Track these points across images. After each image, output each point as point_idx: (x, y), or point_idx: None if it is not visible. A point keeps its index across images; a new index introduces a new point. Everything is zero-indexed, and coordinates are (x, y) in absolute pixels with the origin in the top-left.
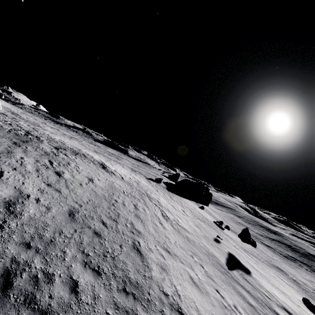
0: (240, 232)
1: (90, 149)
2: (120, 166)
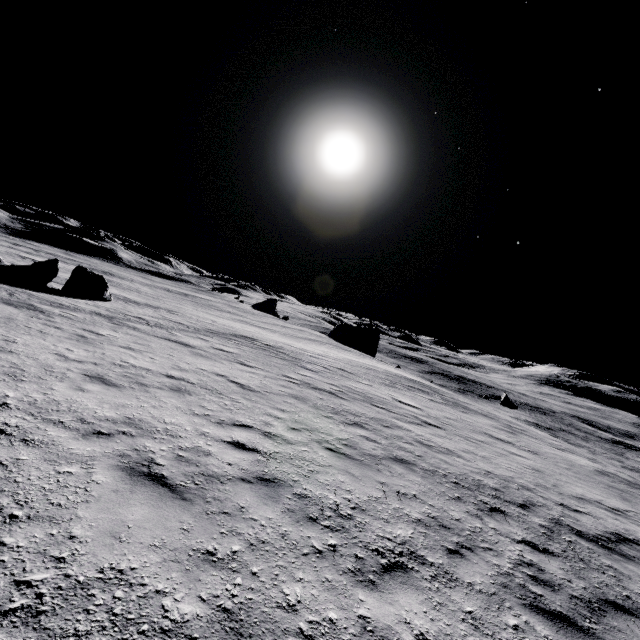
0: (503, 400)
1: (269, 331)
2: (359, 357)
